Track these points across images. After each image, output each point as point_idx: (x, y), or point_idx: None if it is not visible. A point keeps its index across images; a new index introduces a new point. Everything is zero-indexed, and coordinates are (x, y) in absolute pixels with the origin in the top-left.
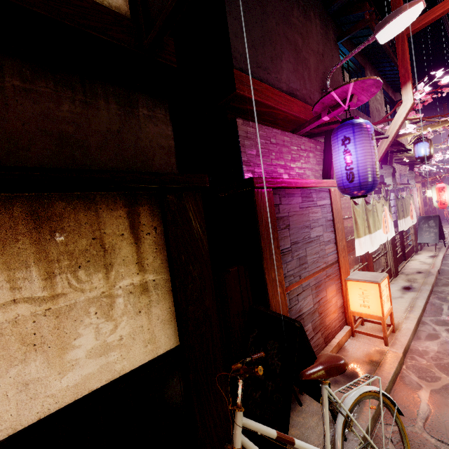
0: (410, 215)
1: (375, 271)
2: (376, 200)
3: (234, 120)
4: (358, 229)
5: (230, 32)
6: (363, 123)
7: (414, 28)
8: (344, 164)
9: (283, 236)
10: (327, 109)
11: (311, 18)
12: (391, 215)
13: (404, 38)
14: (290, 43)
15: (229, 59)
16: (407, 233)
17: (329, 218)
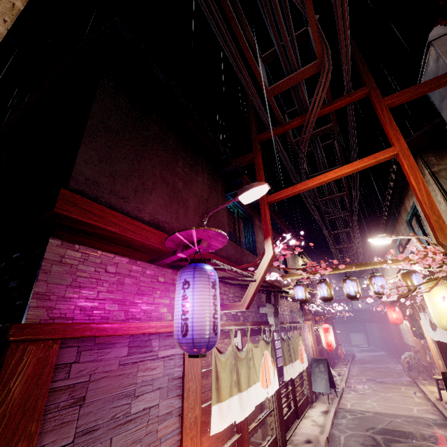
0: (300, 357)
1: (263, 439)
2: (253, 344)
3: (47, 239)
4: (220, 389)
5: (79, 157)
6: (205, 269)
7: (271, 199)
8: (181, 311)
9: (61, 421)
10: (182, 246)
11: (199, 172)
12: (275, 360)
13: (265, 204)
14: (167, 183)
15: (69, 178)
16: (301, 378)
17: (177, 375)
